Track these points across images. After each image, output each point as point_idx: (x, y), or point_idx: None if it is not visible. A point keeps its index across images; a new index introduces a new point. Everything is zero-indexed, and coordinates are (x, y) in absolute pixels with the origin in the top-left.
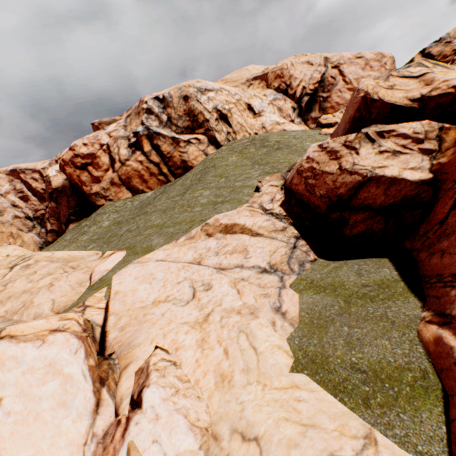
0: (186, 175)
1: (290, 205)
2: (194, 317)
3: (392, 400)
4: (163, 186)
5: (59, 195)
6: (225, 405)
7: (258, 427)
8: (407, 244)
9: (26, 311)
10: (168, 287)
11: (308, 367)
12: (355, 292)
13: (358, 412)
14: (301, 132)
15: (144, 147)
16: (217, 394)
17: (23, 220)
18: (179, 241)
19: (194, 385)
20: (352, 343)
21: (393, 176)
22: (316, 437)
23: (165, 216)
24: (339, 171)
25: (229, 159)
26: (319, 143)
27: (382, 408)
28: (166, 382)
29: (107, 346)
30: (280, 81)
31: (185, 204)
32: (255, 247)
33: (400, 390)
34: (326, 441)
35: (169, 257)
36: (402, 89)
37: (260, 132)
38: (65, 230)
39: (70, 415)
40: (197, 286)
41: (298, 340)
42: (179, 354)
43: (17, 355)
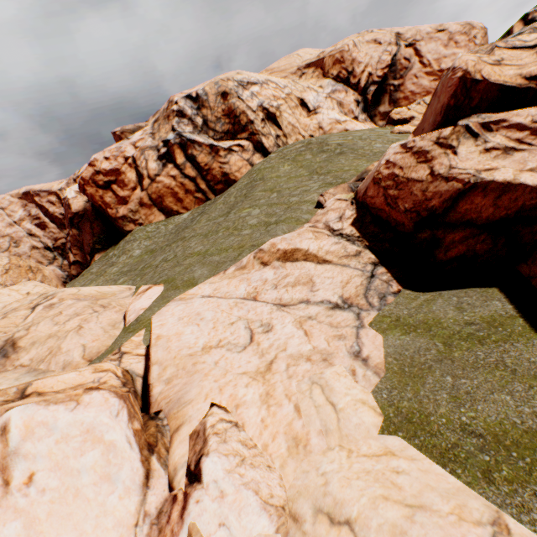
0: (228, 191)
1: (364, 223)
2: (255, 366)
3: (524, 474)
4: (201, 205)
5: (81, 221)
6: (303, 476)
7: (349, 507)
8: (523, 269)
9: (53, 358)
10: (219, 329)
11: (403, 428)
12: (456, 332)
13: (478, 489)
14: (368, 132)
15: (176, 158)
16: (291, 462)
17: (42, 251)
18: (227, 272)
19: (262, 451)
20: (459, 397)
21: (506, 181)
22: (428, 522)
23: (207, 242)
24: (430, 177)
25: (281, 169)
26: (402, 142)
27: (512, 485)
28: (228, 450)
29: (151, 402)
30: (340, 67)
31: (230, 227)
32: (322, 277)
33: (534, 461)
34: (442, 529)
35: (217, 292)
36: (513, 64)
37: (316, 133)
38: (91, 261)
39: (115, 491)
40: (254, 327)
41: (386, 394)
42: (241, 412)
43: (48, 421)
